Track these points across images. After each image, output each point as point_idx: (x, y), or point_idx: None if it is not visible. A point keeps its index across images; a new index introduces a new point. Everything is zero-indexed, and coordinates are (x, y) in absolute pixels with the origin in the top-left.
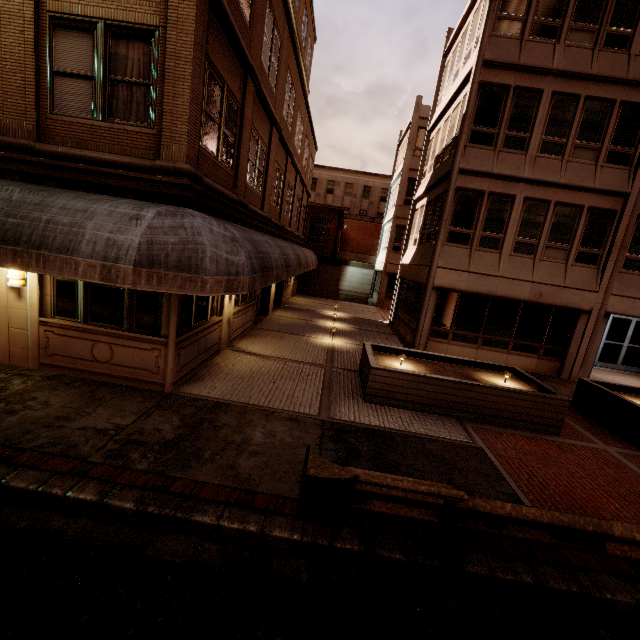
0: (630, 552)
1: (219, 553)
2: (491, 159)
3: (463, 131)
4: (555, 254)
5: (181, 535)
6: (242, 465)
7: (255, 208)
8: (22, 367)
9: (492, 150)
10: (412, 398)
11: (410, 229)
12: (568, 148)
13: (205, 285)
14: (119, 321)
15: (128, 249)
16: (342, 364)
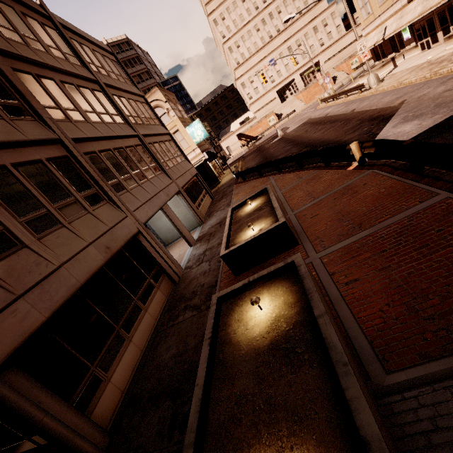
0: None
1: None
2: None
3: None
4: (73, 210)
5: None
6: None
7: None
8: None
9: None
10: None
11: None
12: None
13: None
14: None
15: None
16: None
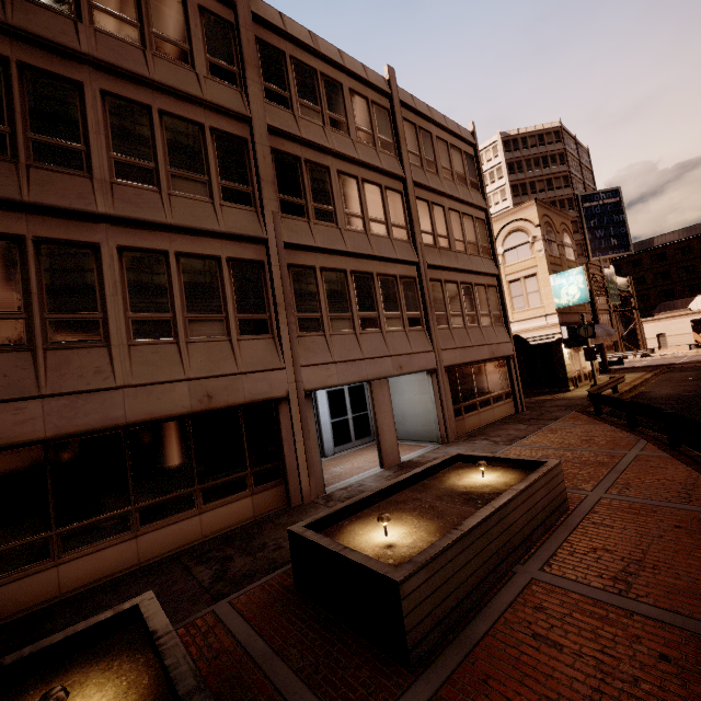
0: None
1: None
2: (12, 177)
3: None
4: (208, 329)
5: None
6: None
7: None
8: None
9: (10, 162)
10: None
11: None
12: (163, 176)
13: None
14: None
15: None
16: None
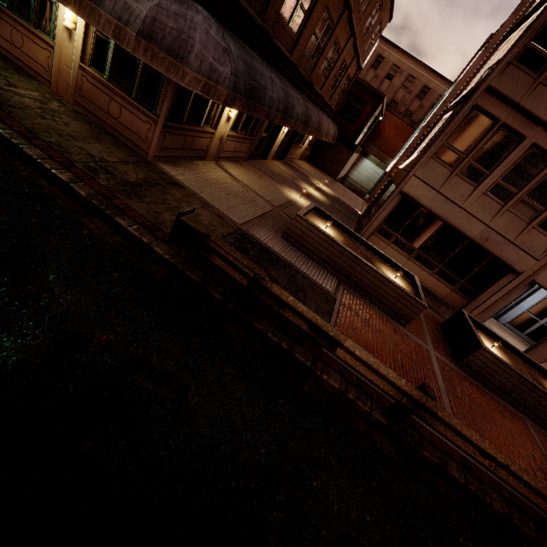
0: (349, 360)
1: (121, 242)
2: (526, 88)
3: (517, 43)
4: (525, 211)
5: (106, 225)
6: (164, 216)
7: (281, 46)
8: (63, 98)
9: (534, 78)
10: (315, 250)
11: (425, 138)
12: None
13: (185, 76)
14: (131, 89)
15: (137, 18)
16: (290, 213)
